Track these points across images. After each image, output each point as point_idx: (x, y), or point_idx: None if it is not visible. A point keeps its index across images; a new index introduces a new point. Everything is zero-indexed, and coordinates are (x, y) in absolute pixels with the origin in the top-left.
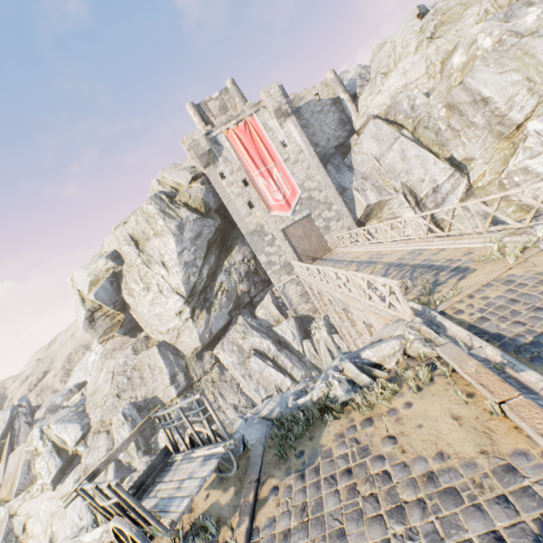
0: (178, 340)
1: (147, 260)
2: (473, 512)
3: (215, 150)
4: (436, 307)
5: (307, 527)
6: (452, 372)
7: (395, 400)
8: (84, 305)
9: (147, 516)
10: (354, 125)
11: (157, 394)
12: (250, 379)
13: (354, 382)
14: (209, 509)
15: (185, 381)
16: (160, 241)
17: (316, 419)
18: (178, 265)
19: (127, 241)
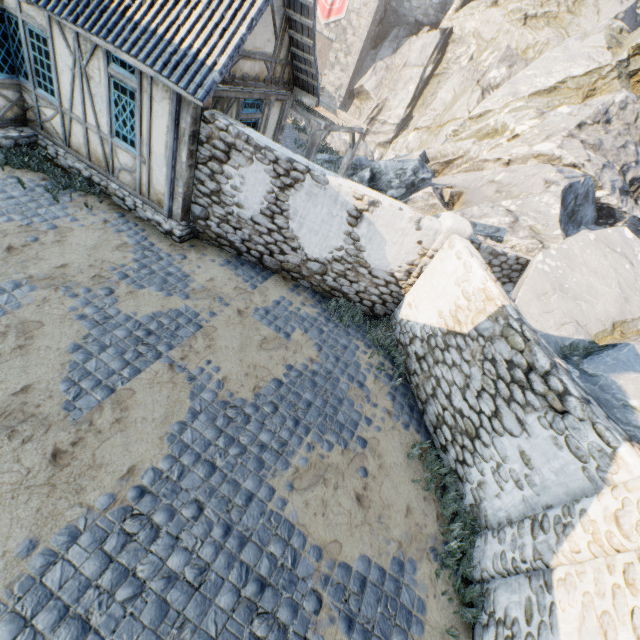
0: None
1: None
2: None
3: None
4: None
5: None
6: None
7: None
8: None
9: None
10: (443, 20)
11: None
12: None
13: None
14: None
15: None
16: None
17: None
18: None
19: None
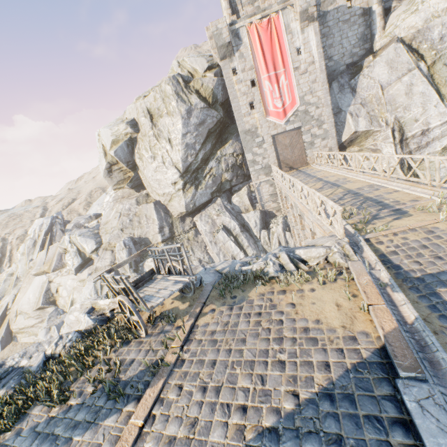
0: (169, 203)
1: (157, 134)
2: (320, 351)
3: (234, 44)
4: (365, 234)
5: (226, 332)
6: (351, 279)
7: (306, 285)
8: (106, 157)
9: (139, 299)
10: (374, 44)
11: (148, 237)
12: (215, 245)
13: (283, 267)
14: (172, 309)
15: (169, 233)
16: (170, 120)
17: (251, 281)
18: (181, 144)
19: (144, 113)
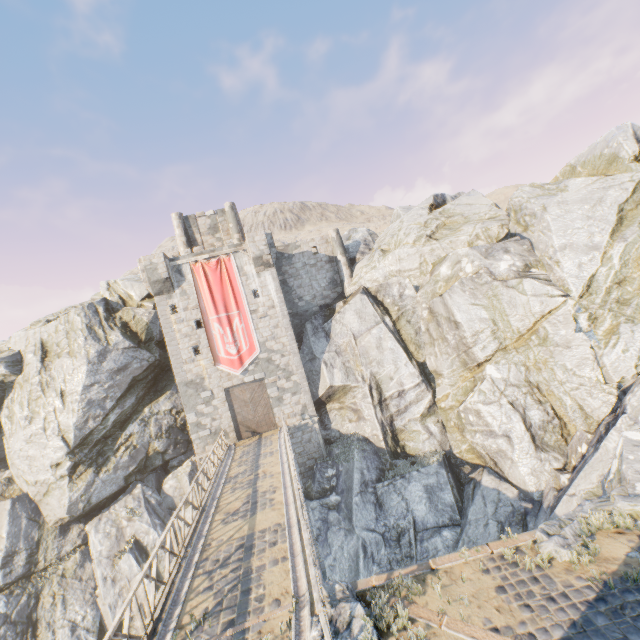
0: (45, 499)
1: (46, 381)
2: None
3: (175, 279)
4: None
5: None
6: None
7: None
8: None
9: None
10: (345, 289)
11: None
12: (112, 586)
13: None
14: None
15: (24, 566)
16: (71, 363)
17: None
18: (79, 401)
19: (36, 347)
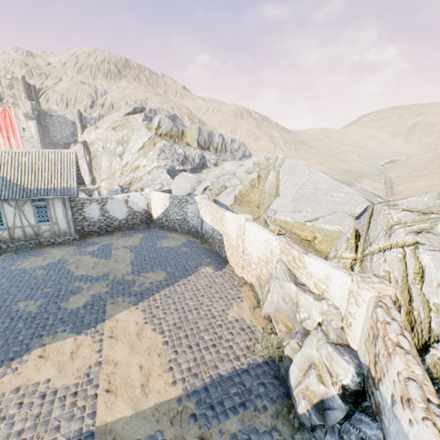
0: None
1: None
2: None
3: None
4: None
5: None
6: None
7: None
8: None
9: None
10: (78, 139)
11: None
12: None
13: None
14: None
15: None
16: None
17: None
18: None
19: None
